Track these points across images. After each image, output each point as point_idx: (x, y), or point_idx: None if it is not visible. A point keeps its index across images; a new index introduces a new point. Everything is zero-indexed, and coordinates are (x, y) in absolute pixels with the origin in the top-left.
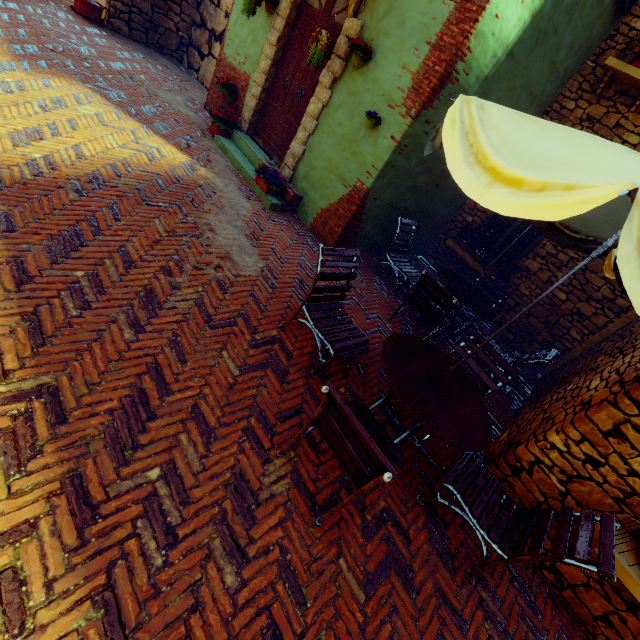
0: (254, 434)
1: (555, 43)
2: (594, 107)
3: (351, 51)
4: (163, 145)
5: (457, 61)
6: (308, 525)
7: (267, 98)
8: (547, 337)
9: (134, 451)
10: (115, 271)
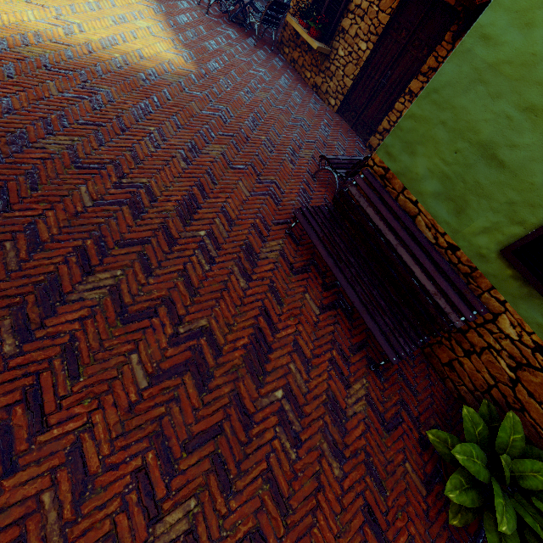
0: (192, 2)
1: None
2: None
3: None
4: None
5: None
6: (203, 16)
7: None
8: None
9: None
10: None
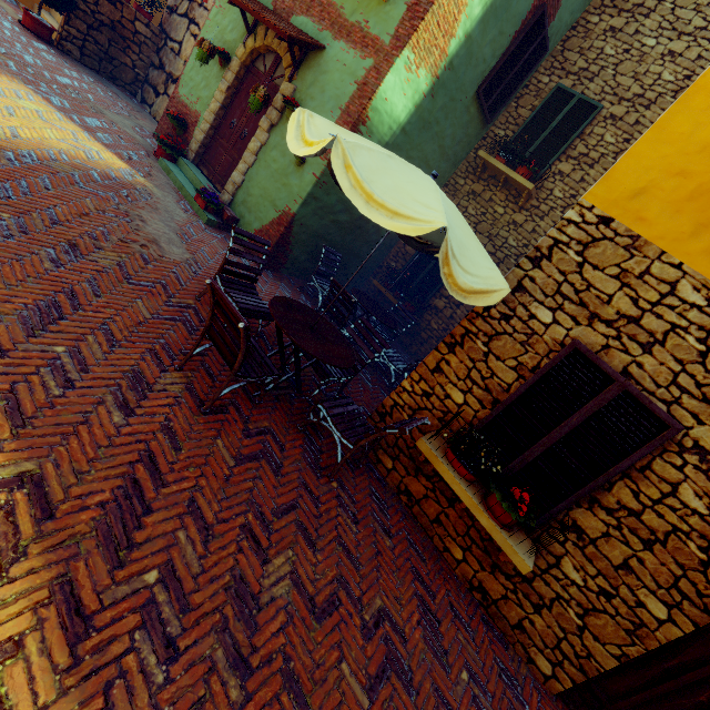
0: (157, 354)
1: (440, 132)
2: (476, 185)
3: (285, 106)
4: (104, 151)
5: (360, 125)
6: (194, 414)
7: (215, 135)
8: None
9: (44, 333)
10: (41, 223)
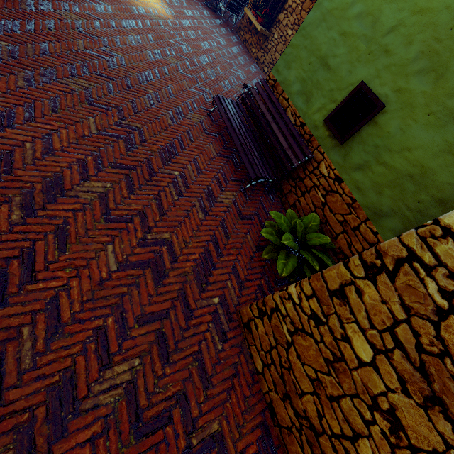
0: None
1: None
2: None
3: None
4: None
5: None
6: None
7: None
8: None
9: None
10: None
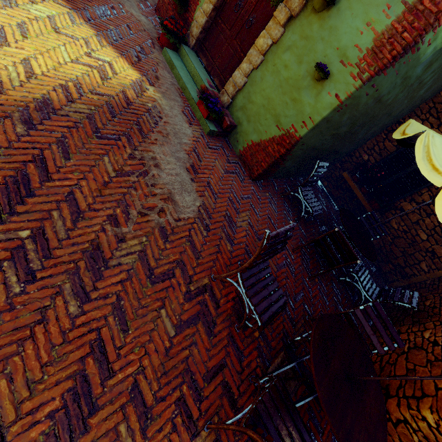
0: (185, 404)
1: None
2: None
3: None
4: (115, 58)
5: (429, 31)
6: None
7: (216, 17)
8: (401, 262)
9: None
10: (62, 225)
